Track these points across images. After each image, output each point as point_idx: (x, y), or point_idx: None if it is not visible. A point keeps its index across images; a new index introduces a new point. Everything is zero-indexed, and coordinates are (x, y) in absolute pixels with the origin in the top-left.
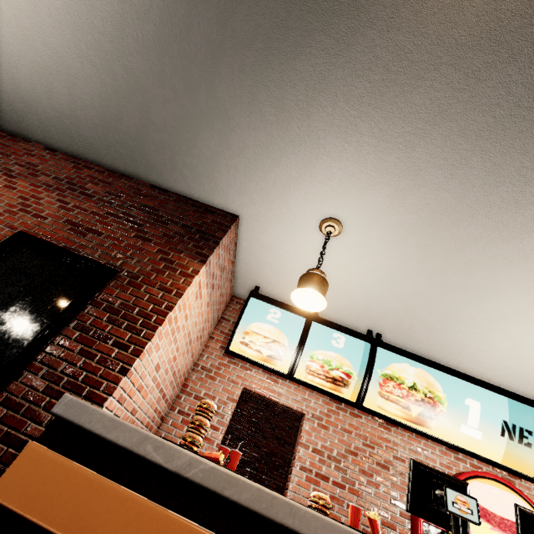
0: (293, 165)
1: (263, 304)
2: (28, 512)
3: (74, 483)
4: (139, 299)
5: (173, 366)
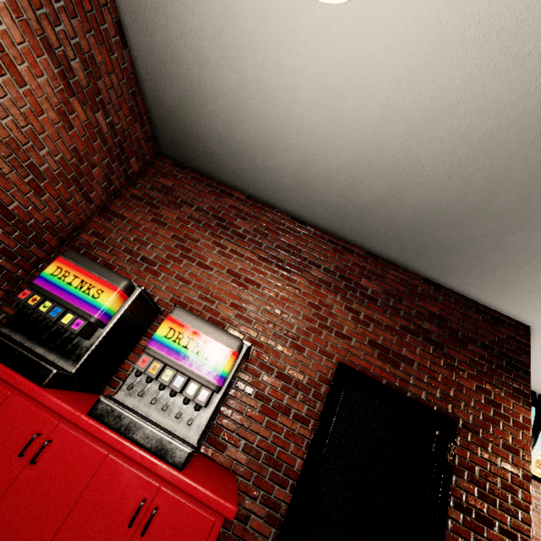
0: None
1: None
2: None
3: None
4: (493, 464)
5: None
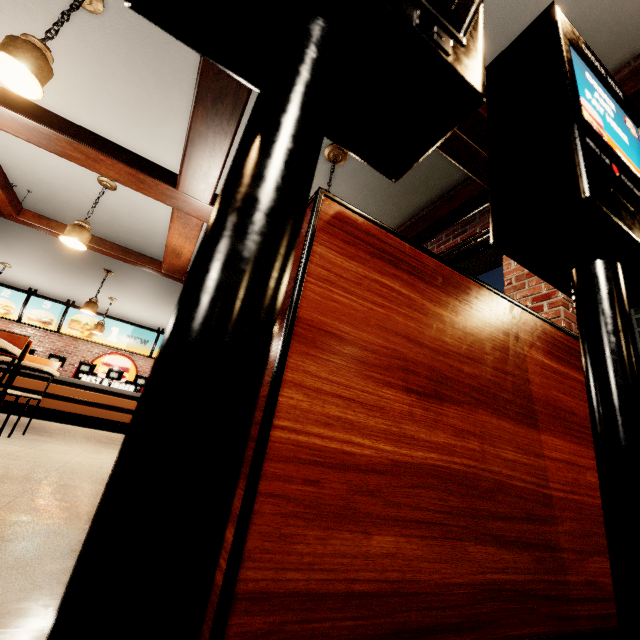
0: None
1: None
2: None
3: None
4: None
5: None
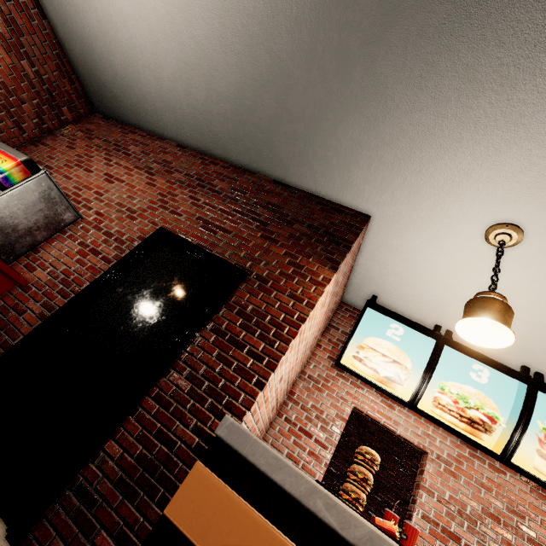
0: (466, 155)
1: (381, 316)
2: (201, 544)
3: (242, 523)
4: (270, 306)
5: (289, 376)
